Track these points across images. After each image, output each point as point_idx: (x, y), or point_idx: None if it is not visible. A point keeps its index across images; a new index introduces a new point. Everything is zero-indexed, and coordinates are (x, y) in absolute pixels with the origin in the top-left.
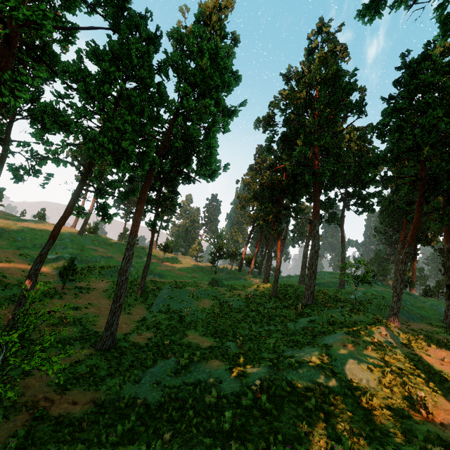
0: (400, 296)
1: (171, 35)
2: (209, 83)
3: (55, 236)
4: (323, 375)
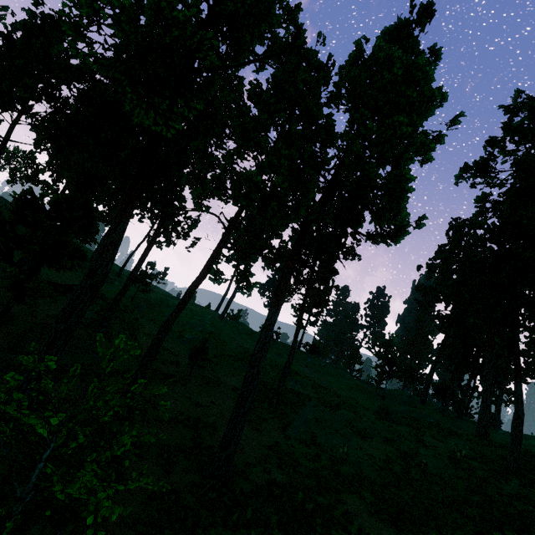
0: None
1: (344, 68)
2: (398, 102)
3: (185, 301)
4: None
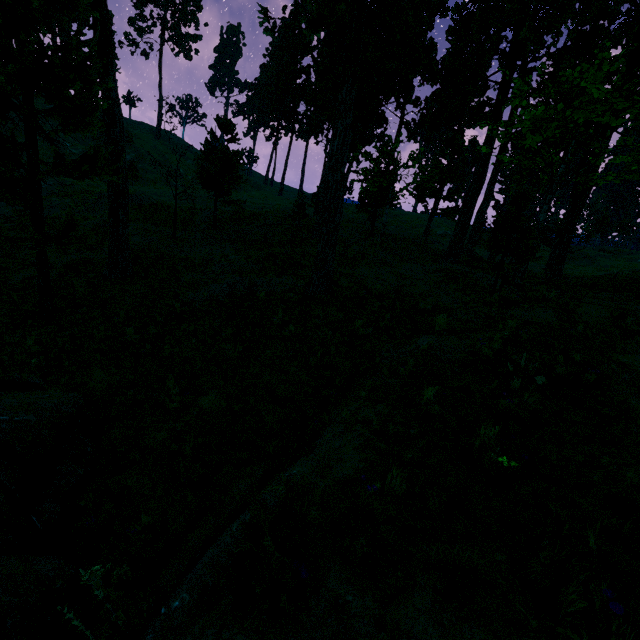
0: None
1: None
2: None
3: None
4: None
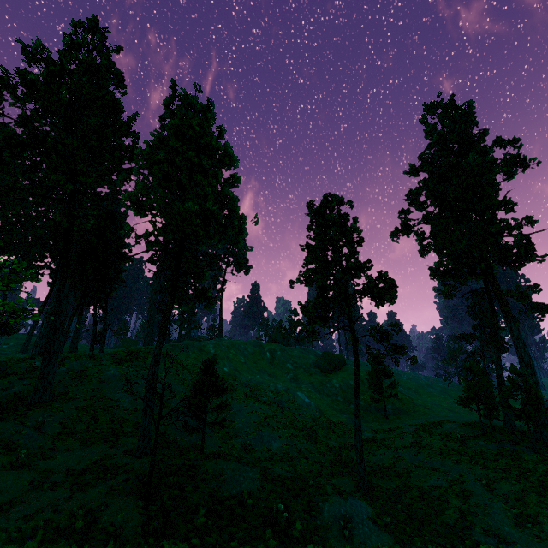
0: (31, 336)
1: None
2: None
3: None
4: None
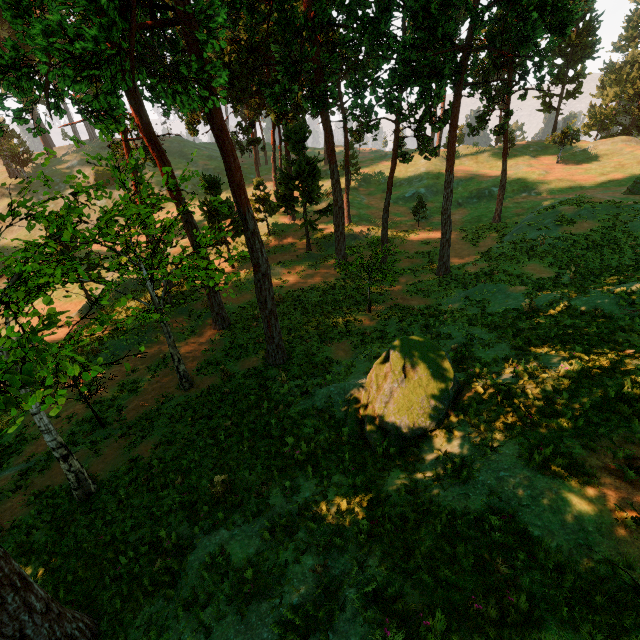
0: None
1: None
2: None
3: (390, 189)
4: (616, 304)
